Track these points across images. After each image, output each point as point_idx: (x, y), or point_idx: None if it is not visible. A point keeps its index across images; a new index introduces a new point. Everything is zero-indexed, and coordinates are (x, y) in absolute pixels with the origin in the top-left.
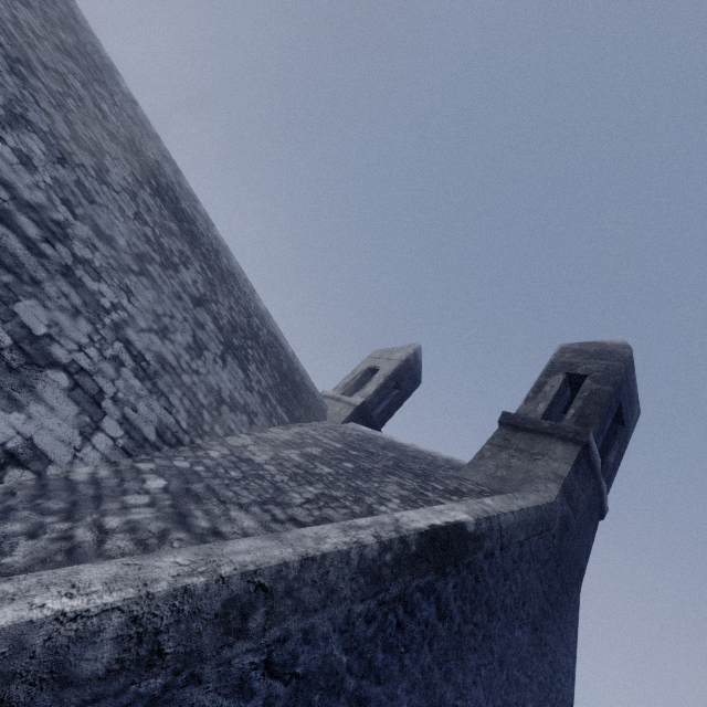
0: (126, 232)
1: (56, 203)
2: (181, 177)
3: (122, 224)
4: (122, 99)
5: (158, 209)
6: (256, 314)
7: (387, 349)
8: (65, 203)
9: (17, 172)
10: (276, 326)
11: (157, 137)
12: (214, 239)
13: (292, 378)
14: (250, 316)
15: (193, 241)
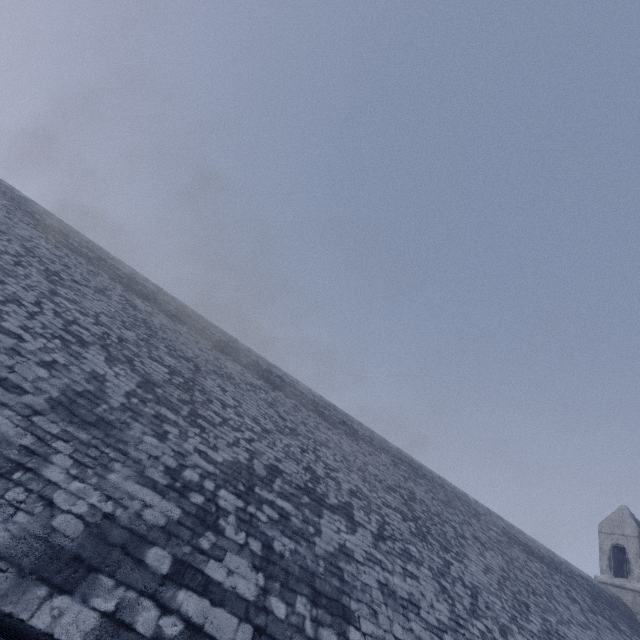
0: (574, 608)
1: (584, 631)
2: (503, 519)
3: (570, 605)
4: (477, 507)
5: (539, 565)
6: (570, 571)
7: (608, 521)
8: (581, 626)
9: (580, 633)
10: (571, 565)
11: (488, 509)
12: (529, 540)
13: (610, 601)
14: (575, 579)
15: (543, 561)
